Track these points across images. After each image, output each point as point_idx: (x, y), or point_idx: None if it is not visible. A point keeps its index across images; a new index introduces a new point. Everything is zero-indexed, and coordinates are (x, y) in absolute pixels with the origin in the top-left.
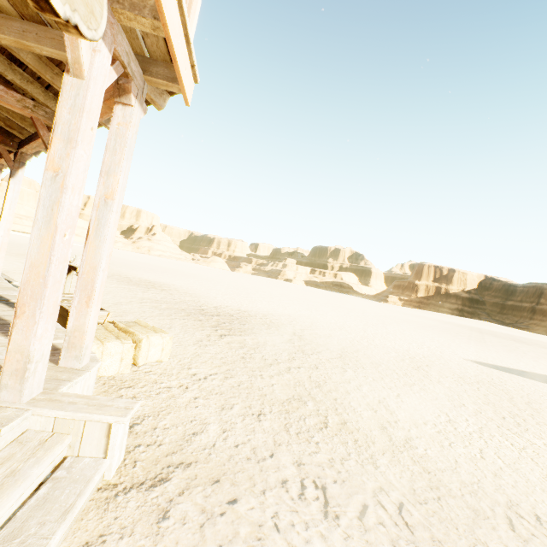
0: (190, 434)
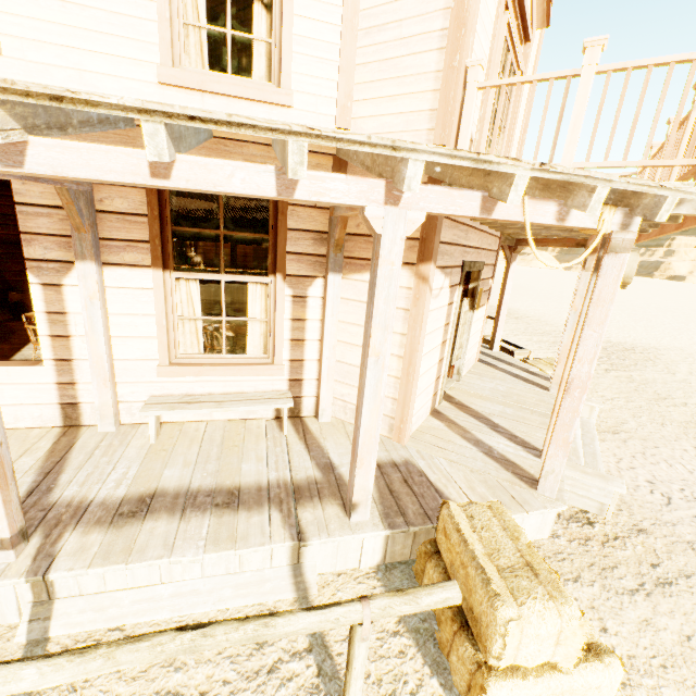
0: (619, 422)
